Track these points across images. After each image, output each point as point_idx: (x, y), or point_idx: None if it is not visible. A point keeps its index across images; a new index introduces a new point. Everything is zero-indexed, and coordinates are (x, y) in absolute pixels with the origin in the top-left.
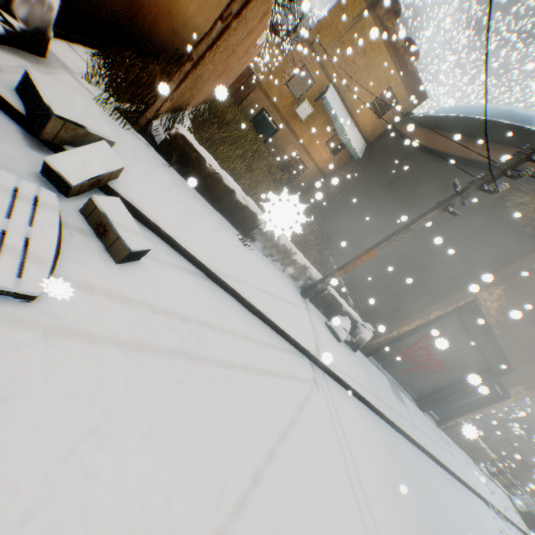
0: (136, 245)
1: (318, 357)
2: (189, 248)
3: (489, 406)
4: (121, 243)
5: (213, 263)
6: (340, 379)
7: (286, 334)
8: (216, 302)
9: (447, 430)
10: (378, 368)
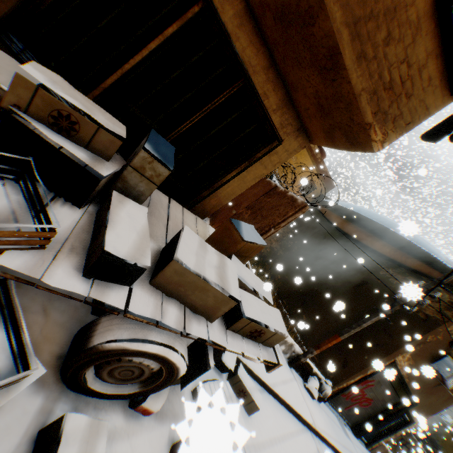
0: (260, 401)
1: (315, 427)
2: (259, 374)
3: (401, 429)
4: (255, 403)
5: (267, 378)
6: (326, 439)
7: (300, 415)
8: (274, 409)
9: (372, 449)
10: (330, 408)
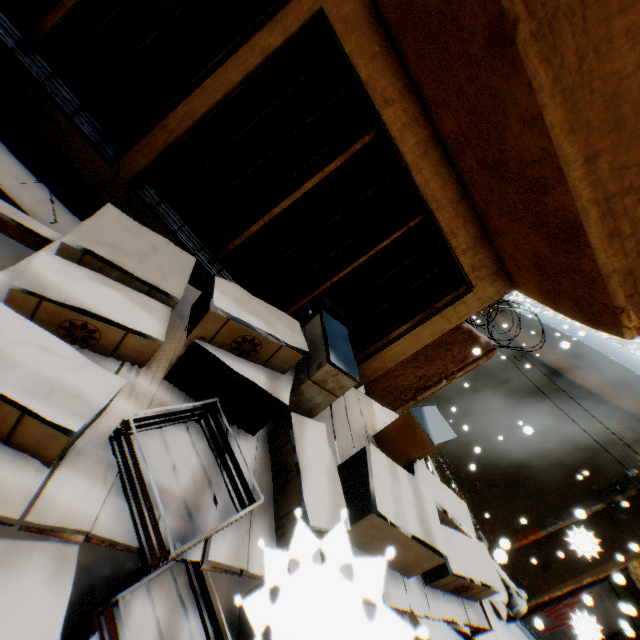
0: None
1: None
2: None
3: None
4: None
5: None
6: None
7: None
8: None
9: None
10: (522, 629)
